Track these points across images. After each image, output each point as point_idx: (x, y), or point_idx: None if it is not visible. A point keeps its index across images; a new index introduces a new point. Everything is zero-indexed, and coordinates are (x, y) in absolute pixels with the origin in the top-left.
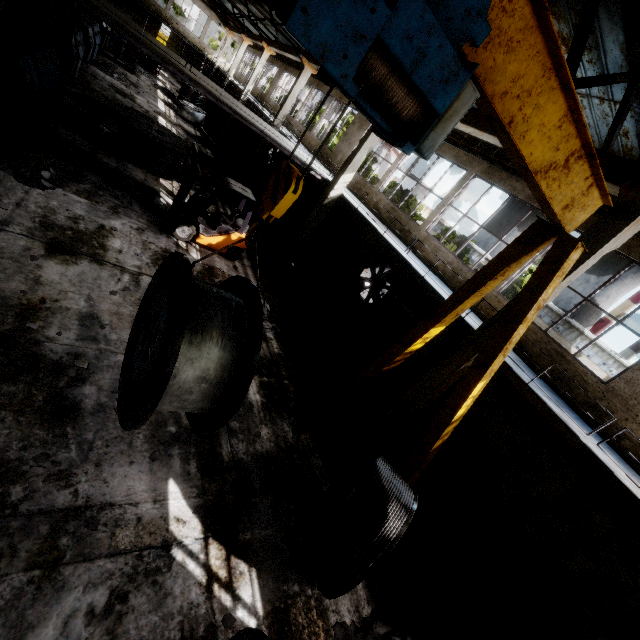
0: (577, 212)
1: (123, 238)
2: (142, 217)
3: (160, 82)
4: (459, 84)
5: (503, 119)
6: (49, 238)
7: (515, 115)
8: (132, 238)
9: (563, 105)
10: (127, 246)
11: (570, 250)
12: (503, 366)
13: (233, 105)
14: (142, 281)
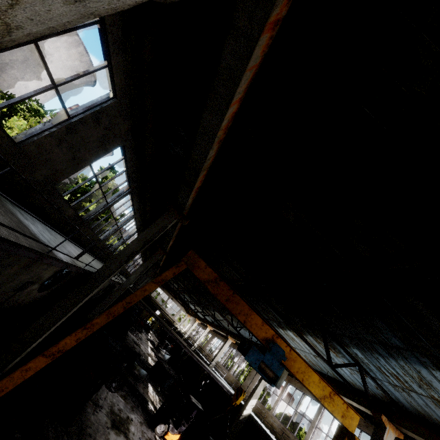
0: (350, 420)
1: (135, 426)
2: (142, 415)
3: (149, 336)
4: (282, 369)
5: (300, 378)
6: (112, 418)
7: (303, 378)
8: (138, 427)
9: (317, 376)
10: (136, 431)
11: (354, 439)
12: None
13: (197, 356)
14: None
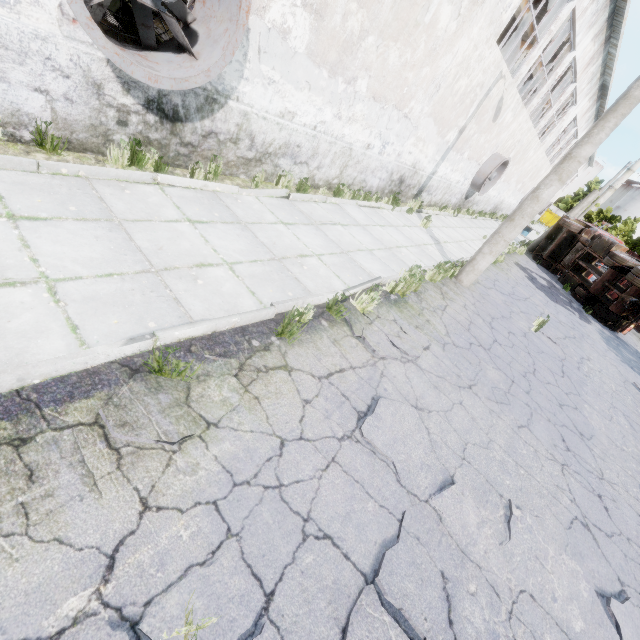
0: None
1: None
2: None
3: None
4: None
5: None
6: None
7: None
8: None
9: None
10: None
11: None
12: None
13: None
14: None
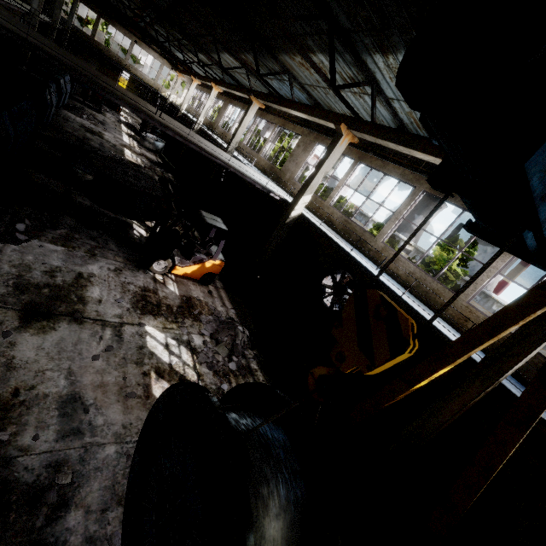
0: None
1: (102, 284)
2: (118, 255)
3: (123, 117)
4: None
5: None
6: (24, 303)
7: None
8: (110, 282)
9: None
10: (106, 293)
11: None
12: (512, 398)
13: (198, 142)
14: (124, 333)
